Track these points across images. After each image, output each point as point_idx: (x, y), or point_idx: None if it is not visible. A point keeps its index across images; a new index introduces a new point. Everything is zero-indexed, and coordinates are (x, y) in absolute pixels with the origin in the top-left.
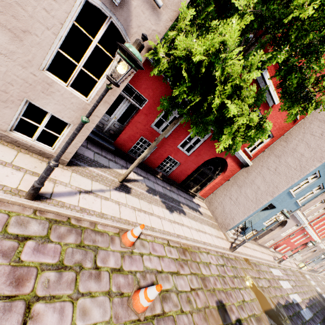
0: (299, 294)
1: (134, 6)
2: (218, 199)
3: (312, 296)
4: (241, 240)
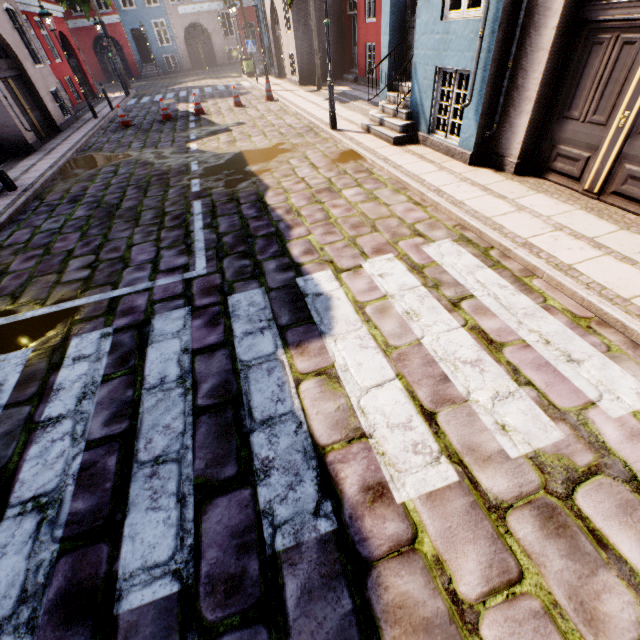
0: None
1: None
2: None
3: None
4: (398, 129)
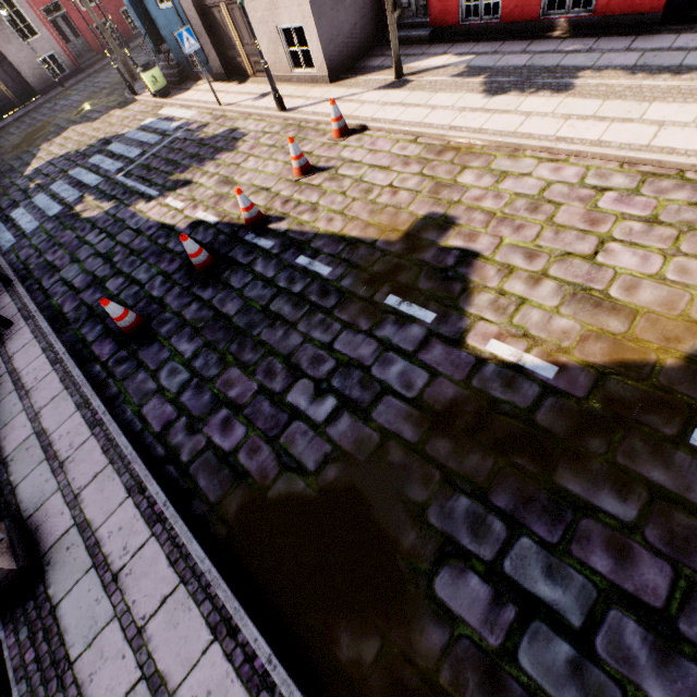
0: None
1: None
2: None
3: None
4: None
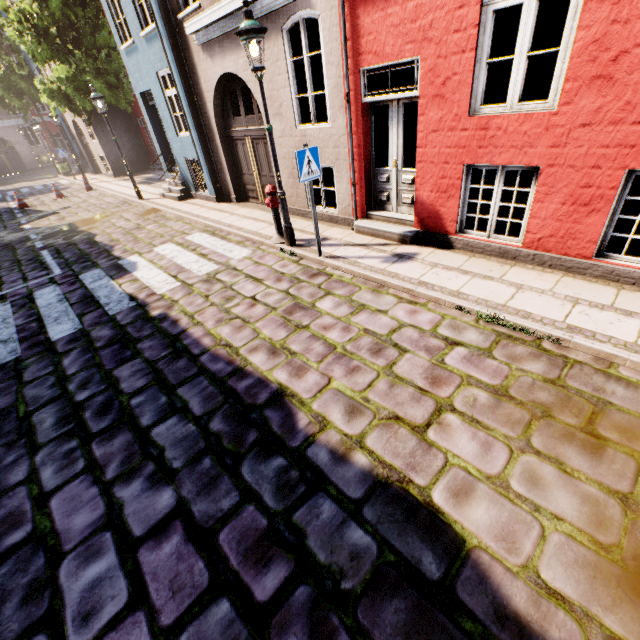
0: (196, 297)
1: None
2: None
3: (449, 514)
4: (179, 192)
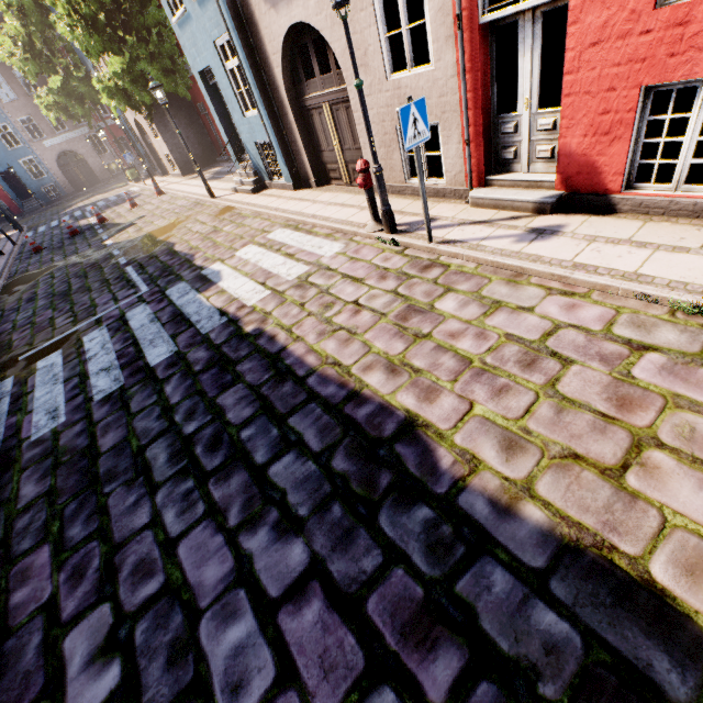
0: (290, 307)
1: None
2: None
3: (683, 599)
4: (252, 184)
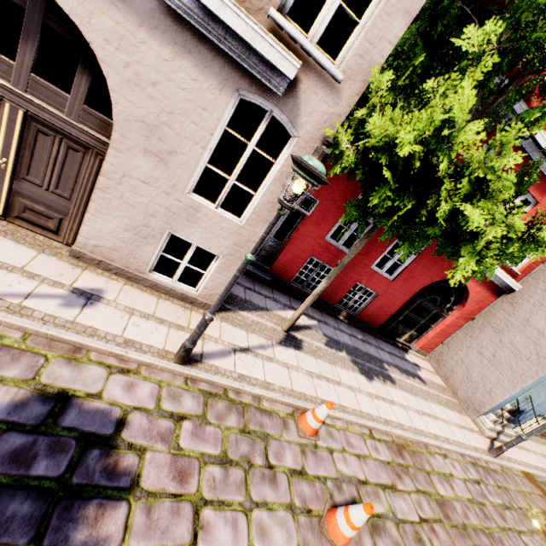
0: None
1: (303, 90)
2: (455, 354)
3: None
4: (512, 436)
